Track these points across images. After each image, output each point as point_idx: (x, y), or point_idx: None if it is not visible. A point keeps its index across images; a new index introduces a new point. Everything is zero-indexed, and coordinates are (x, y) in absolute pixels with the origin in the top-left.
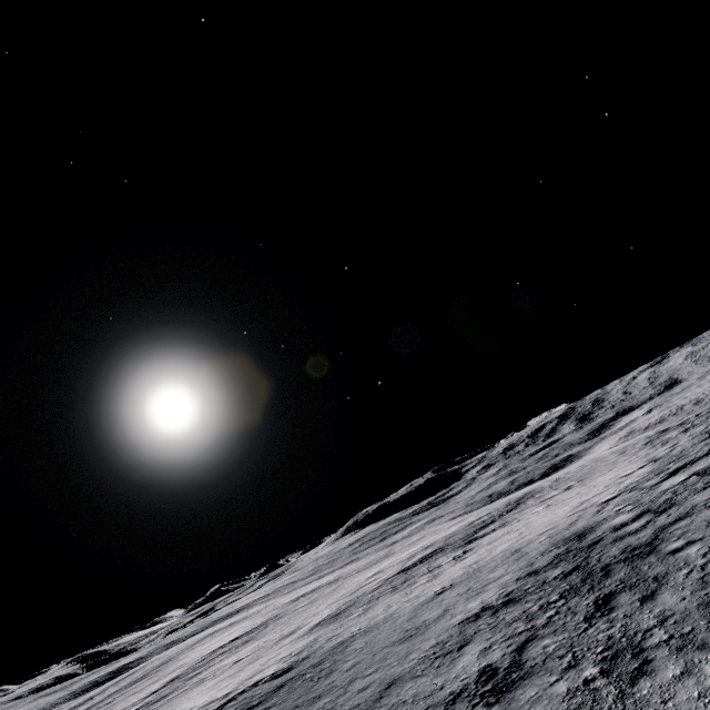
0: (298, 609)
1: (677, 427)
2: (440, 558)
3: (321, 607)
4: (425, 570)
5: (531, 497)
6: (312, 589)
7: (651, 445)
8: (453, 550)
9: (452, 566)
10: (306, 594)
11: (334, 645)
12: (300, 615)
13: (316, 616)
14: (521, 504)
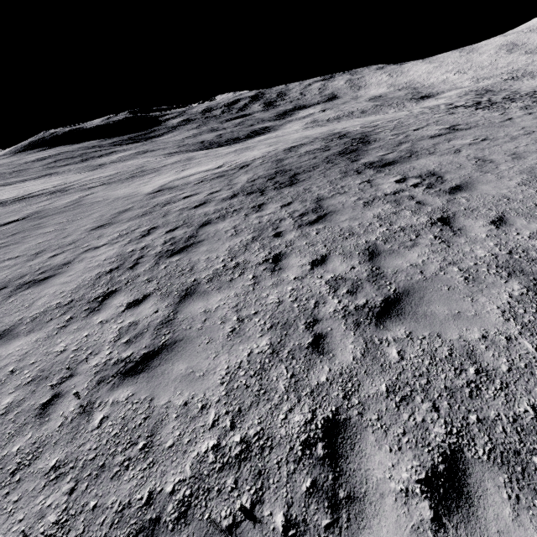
0: (4, 227)
1: (496, 103)
2: (345, 182)
3: (71, 231)
4: (347, 197)
5: (373, 135)
6: (14, 197)
7: (512, 108)
8: (354, 174)
9: (457, 197)
10: (6, 202)
11: (401, 445)
12: (15, 239)
13: (76, 250)
14: (372, 138)
